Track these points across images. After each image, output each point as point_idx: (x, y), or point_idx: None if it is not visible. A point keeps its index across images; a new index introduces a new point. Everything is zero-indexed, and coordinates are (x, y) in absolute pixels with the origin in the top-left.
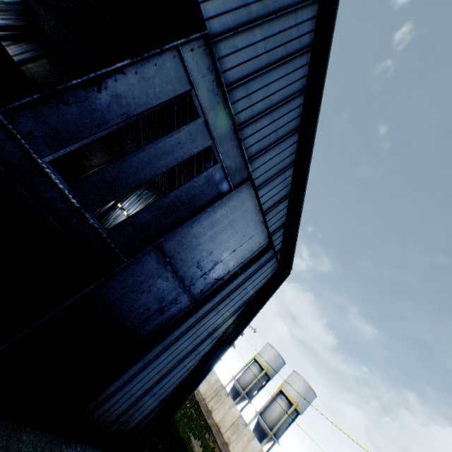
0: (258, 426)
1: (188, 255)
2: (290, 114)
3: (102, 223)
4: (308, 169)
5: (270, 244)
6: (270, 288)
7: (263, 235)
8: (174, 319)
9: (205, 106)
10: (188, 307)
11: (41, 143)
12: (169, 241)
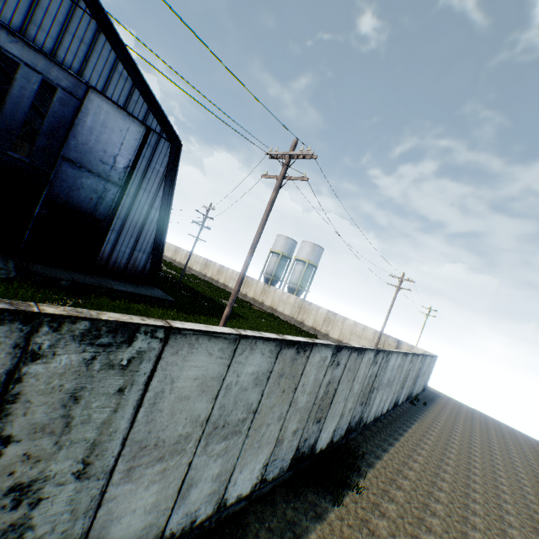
0: (289, 289)
1: (90, 158)
2: (83, 22)
3: None
4: (132, 57)
5: (147, 129)
6: (176, 162)
7: (137, 125)
8: (115, 202)
9: (18, 55)
10: (119, 192)
11: None
12: (70, 153)
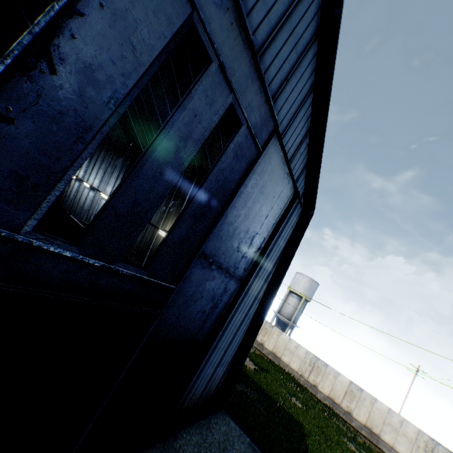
0: (279, 321)
1: (227, 245)
2: (309, 10)
3: (64, 203)
4: (330, 89)
5: (296, 193)
6: (298, 234)
7: (289, 187)
8: (227, 305)
9: (216, 37)
10: (236, 289)
11: (3, 209)
12: (207, 242)
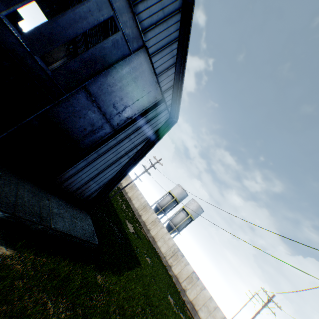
0: (168, 225)
1: (106, 98)
2: None
3: None
4: (188, 44)
5: (162, 98)
6: (164, 130)
7: (157, 92)
8: (102, 139)
9: None
10: (110, 133)
11: None
12: (92, 86)
